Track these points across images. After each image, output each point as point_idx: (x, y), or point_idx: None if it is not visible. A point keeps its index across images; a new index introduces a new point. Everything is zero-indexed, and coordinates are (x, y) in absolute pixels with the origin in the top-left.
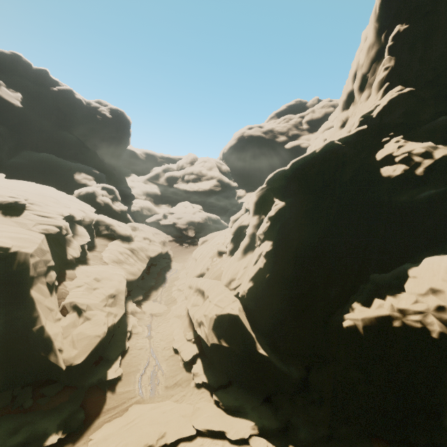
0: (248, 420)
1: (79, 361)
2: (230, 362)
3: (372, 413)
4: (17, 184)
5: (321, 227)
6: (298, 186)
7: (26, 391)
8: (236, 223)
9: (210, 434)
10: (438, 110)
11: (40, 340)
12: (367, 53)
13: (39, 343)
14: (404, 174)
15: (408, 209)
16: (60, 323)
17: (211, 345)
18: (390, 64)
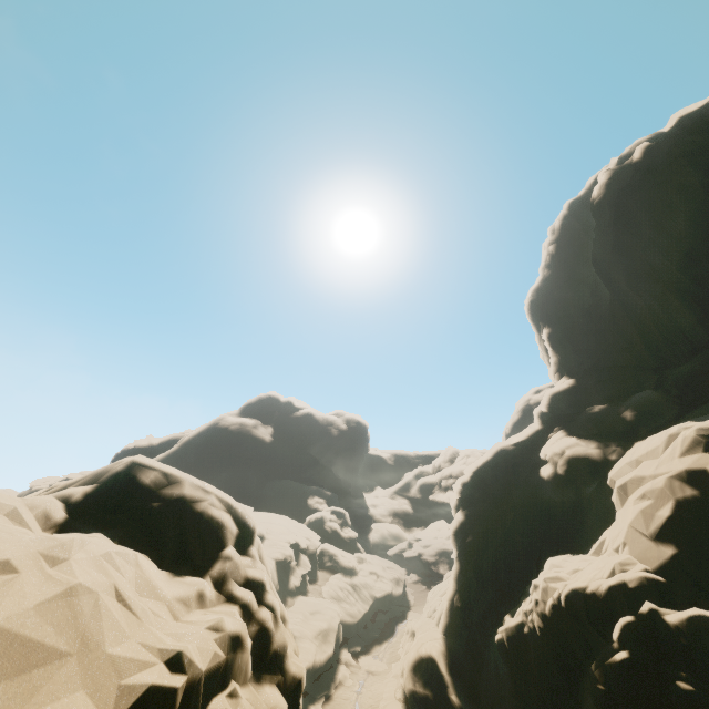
0: None
1: None
2: None
3: None
4: (261, 516)
5: (498, 536)
6: (480, 493)
7: None
8: None
9: None
10: (604, 395)
11: None
12: (540, 345)
13: None
14: (552, 473)
15: (577, 508)
16: None
17: (408, 690)
18: (552, 357)
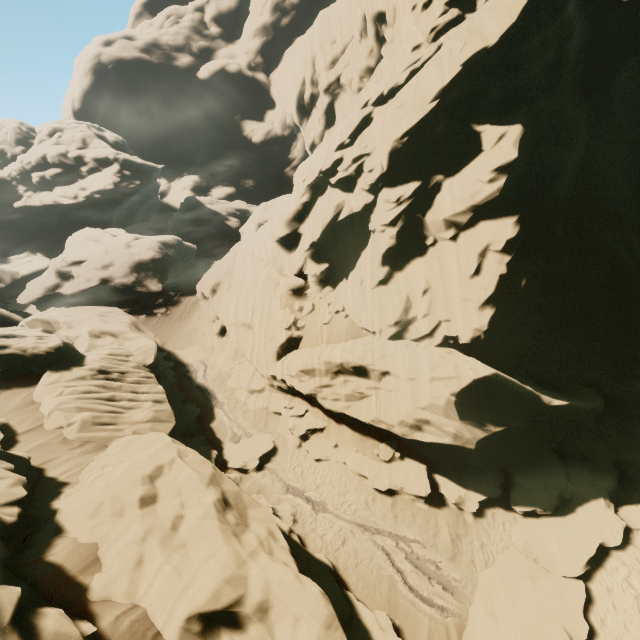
0: (592, 500)
1: None
2: (501, 447)
3: None
4: None
5: (581, 158)
6: (505, 88)
7: None
8: (326, 219)
9: (592, 564)
10: None
11: None
12: None
13: None
14: None
15: None
16: None
17: (477, 444)
18: None
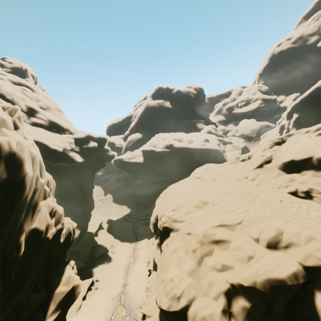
0: None
1: None
2: None
3: None
4: (198, 134)
5: (314, 118)
6: (303, 106)
7: None
8: (279, 124)
9: None
10: None
11: None
12: None
13: None
14: None
15: None
16: None
17: None
18: None
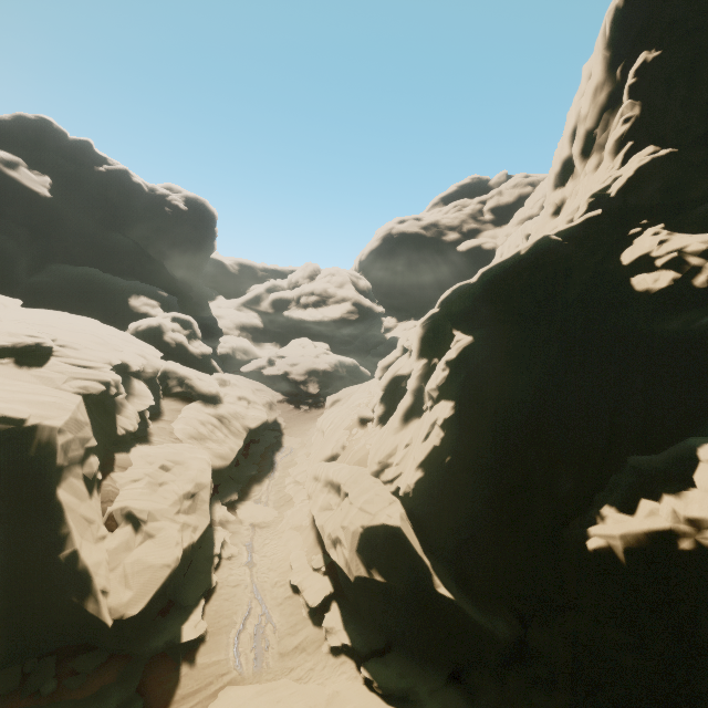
0: None
1: (136, 610)
2: (388, 608)
3: (648, 705)
4: (40, 315)
5: (536, 376)
6: (493, 310)
7: (45, 665)
8: (389, 371)
9: None
10: None
11: (72, 575)
12: (593, 97)
13: (69, 580)
14: (674, 287)
15: (682, 344)
16: (104, 544)
17: (356, 579)
18: (632, 113)
